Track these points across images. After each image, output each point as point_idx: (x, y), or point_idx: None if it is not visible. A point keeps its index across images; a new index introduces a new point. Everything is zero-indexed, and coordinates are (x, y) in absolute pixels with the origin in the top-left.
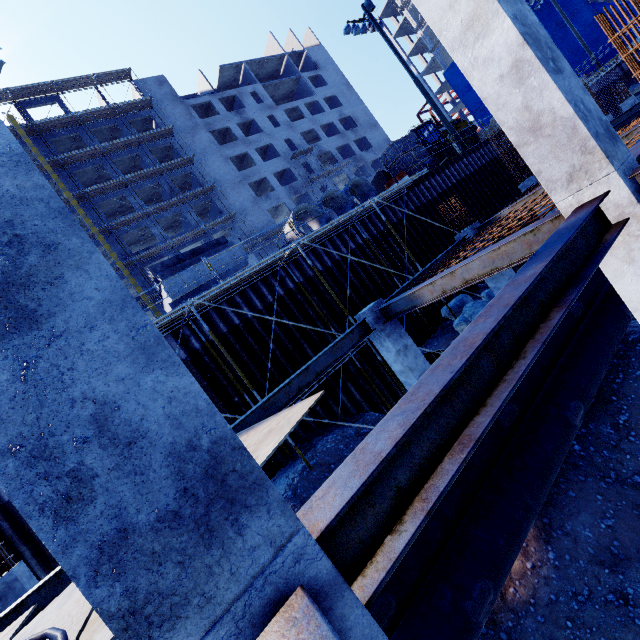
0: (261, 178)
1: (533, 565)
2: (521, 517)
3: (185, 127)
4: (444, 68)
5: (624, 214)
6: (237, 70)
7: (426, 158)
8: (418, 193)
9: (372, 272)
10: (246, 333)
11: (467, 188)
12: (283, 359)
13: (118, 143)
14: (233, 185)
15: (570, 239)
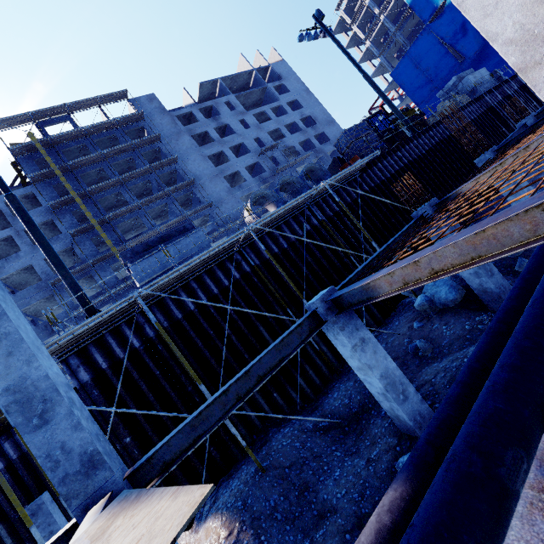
0: (234, 171)
1: None
2: None
3: (171, 133)
4: (390, 70)
5: None
6: (214, 85)
7: (378, 142)
8: (371, 174)
9: (328, 252)
10: (201, 318)
11: (419, 167)
12: (239, 344)
13: (115, 149)
14: (211, 178)
15: None
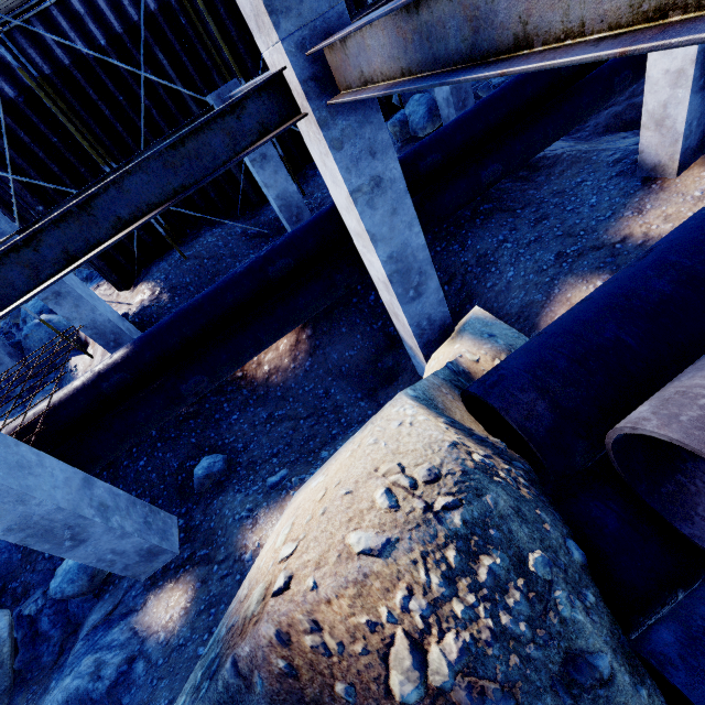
0: None
1: (295, 367)
2: (249, 345)
3: None
4: None
5: (304, 107)
6: None
7: None
8: None
9: None
10: (101, 73)
11: None
12: (163, 124)
13: None
14: None
15: (158, 151)
